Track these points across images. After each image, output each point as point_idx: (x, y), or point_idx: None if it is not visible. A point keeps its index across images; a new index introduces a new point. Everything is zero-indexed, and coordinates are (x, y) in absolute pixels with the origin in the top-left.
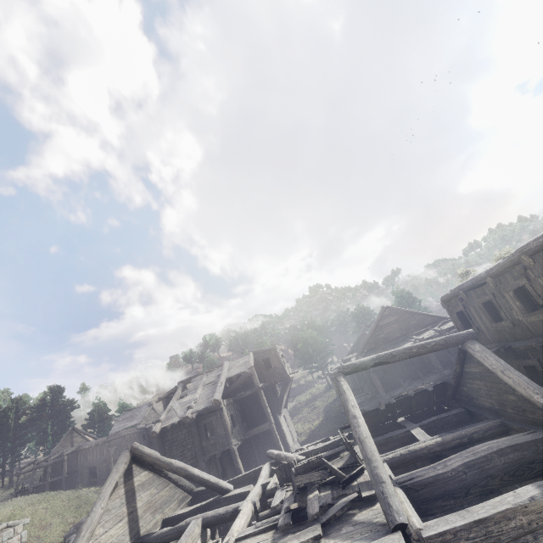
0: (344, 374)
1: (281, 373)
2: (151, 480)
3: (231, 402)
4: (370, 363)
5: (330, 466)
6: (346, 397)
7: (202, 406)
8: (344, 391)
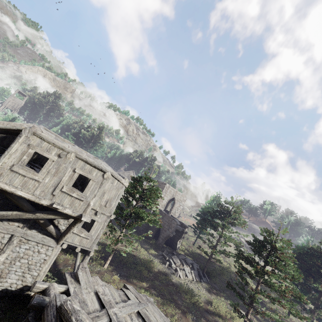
0: None
1: None
2: None
3: None
4: None
5: None
6: None
7: None
8: None
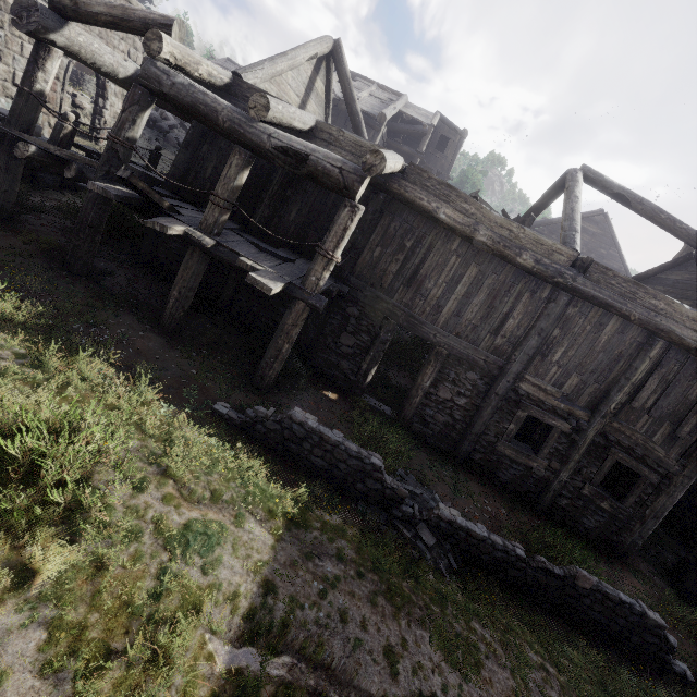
0: (583, 176)
1: (444, 168)
2: (320, 101)
3: (384, 139)
4: (616, 189)
5: (508, 216)
6: (578, 185)
7: (365, 108)
8: (578, 181)
